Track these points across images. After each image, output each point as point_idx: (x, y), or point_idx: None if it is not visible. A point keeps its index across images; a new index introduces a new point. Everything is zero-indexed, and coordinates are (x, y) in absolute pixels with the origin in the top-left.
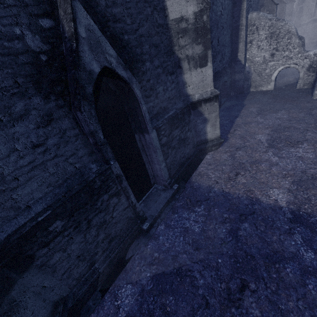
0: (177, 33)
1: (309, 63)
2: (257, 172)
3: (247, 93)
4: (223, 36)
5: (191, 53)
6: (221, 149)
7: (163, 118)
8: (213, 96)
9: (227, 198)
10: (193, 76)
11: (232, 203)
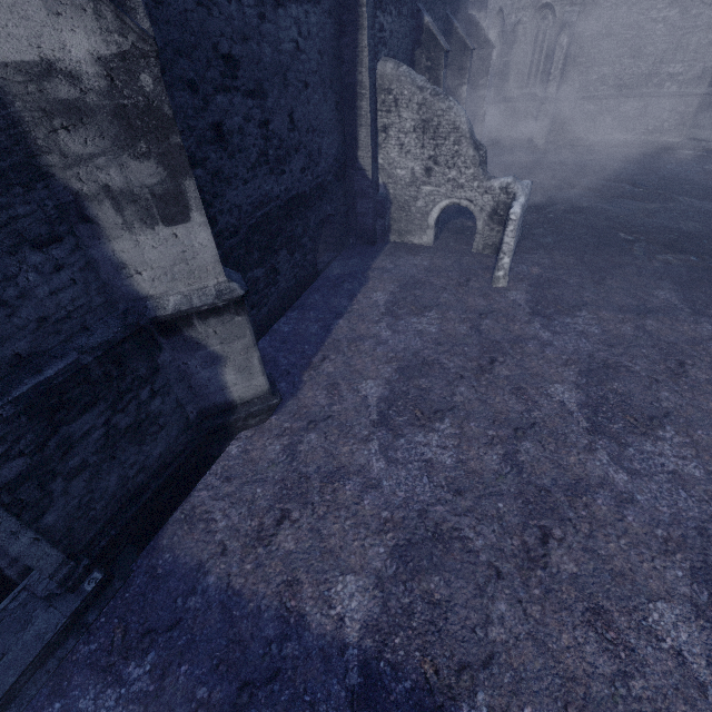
0: (42, 114)
1: (492, 204)
2: (330, 511)
3: (383, 245)
4: (311, 108)
5: (121, 181)
6: (274, 422)
7: (6, 396)
8: (223, 302)
9: (228, 618)
10: (148, 245)
11: (234, 636)
